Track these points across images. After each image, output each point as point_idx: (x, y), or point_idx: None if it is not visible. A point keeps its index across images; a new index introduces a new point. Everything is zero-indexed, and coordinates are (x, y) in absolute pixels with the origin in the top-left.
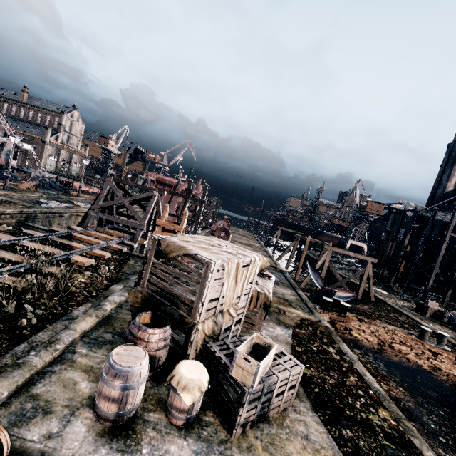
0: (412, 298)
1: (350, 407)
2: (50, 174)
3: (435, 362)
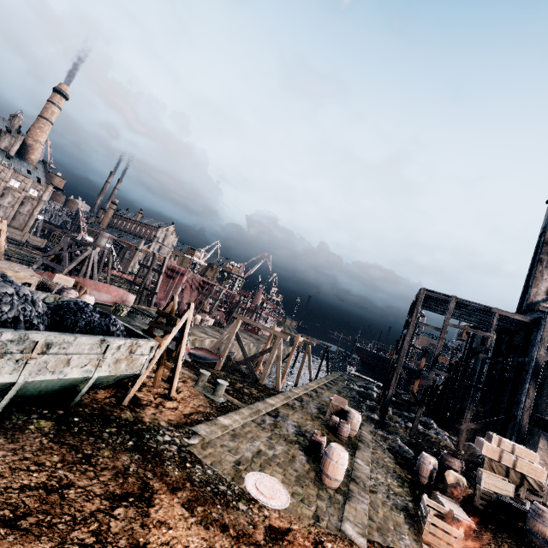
0: (368, 415)
1: None
2: None
3: None
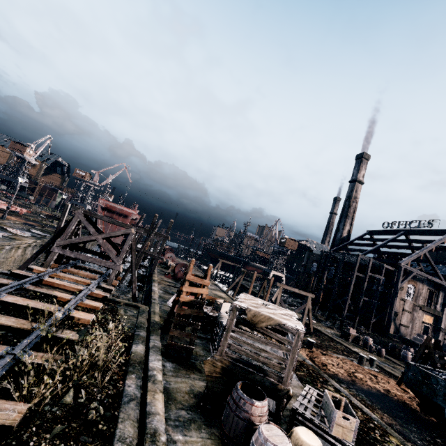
0: (334, 326)
1: (377, 440)
2: None
3: (382, 384)
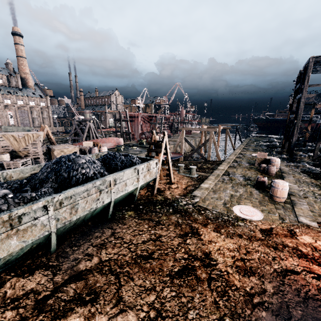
0: (280, 157)
1: None
2: None
3: None
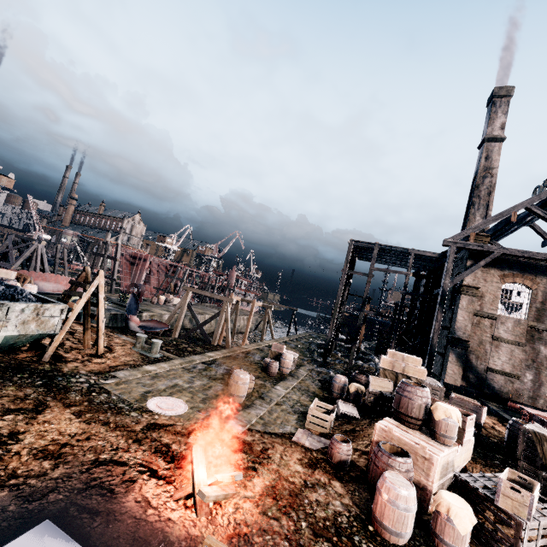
0: (313, 358)
1: None
2: None
3: None
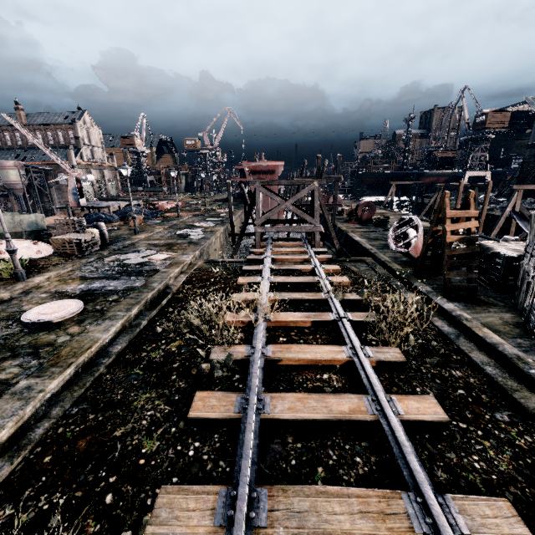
0: None
1: None
2: (120, 202)
3: None
